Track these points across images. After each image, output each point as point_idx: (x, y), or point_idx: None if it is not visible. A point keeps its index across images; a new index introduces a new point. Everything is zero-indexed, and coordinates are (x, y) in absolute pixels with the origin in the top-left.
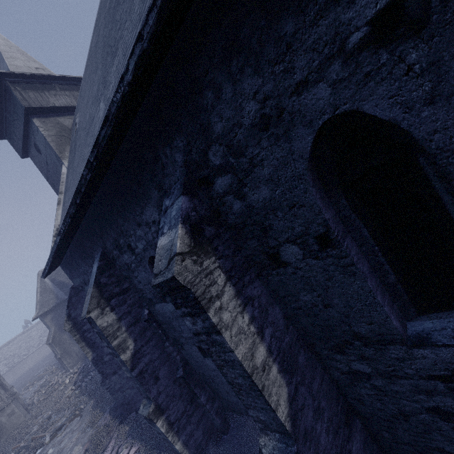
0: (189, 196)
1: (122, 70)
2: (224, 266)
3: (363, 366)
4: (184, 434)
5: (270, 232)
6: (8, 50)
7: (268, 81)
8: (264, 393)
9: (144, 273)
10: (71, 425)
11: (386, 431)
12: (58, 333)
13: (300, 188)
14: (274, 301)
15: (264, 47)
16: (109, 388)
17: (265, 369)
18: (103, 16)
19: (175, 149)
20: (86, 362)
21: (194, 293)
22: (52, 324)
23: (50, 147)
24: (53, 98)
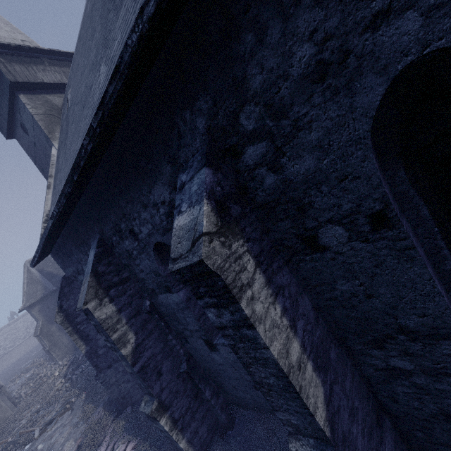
0: (212, 168)
1: (132, 18)
2: (252, 250)
3: (404, 362)
4: (189, 431)
5: (309, 211)
6: None
7: (333, 14)
8: (302, 395)
9: (147, 261)
10: (61, 420)
11: (420, 431)
12: (46, 325)
13: (357, 155)
14: (304, 290)
15: None
16: (104, 382)
17: (301, 367)
18: None
19: (197, 112)
20: (75, 354)
21: (224, 280)
22: (39, 316)
23: (38, 127)
24: (41, 74)
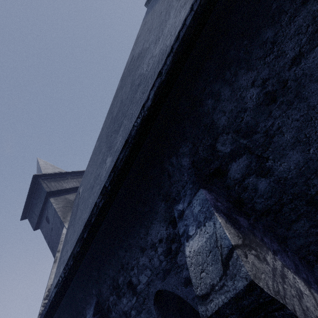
0: (206, 189)
1: (130, 125)
2: (287, 264)
3: None
4: None
5: None
6: (44, 166)
7: (262, 70)
8: None
9: None
10: None
11: None
12: None
13: None
14: None
15: (251, 53)
16: None
17: None
18: (105, 129)
19: (181, 155)
20: None
21: (294, 313)
22: None
23: (57, 216)
24: (65, 184)
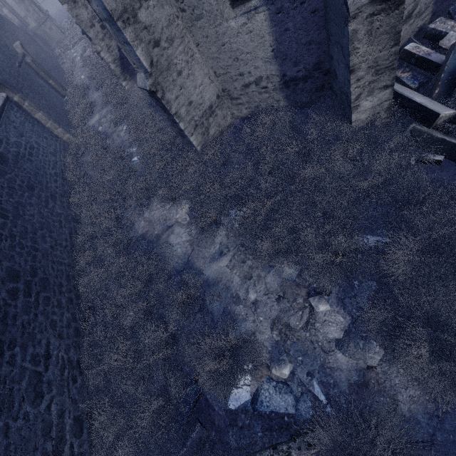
0: None
1: None
2: None
3: None
4: None
5: None
6: None
7: None
8: None
9: None
10: (81, 43)
11: None
12: None
13: None
14: None
15: None
16: None
17: None
18: None
19: None
20: None
21: None
22: None
23: None
24: None
